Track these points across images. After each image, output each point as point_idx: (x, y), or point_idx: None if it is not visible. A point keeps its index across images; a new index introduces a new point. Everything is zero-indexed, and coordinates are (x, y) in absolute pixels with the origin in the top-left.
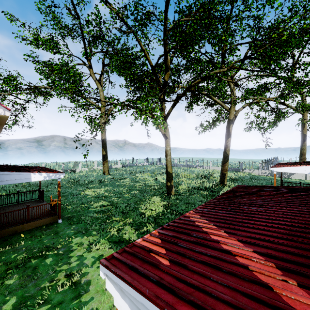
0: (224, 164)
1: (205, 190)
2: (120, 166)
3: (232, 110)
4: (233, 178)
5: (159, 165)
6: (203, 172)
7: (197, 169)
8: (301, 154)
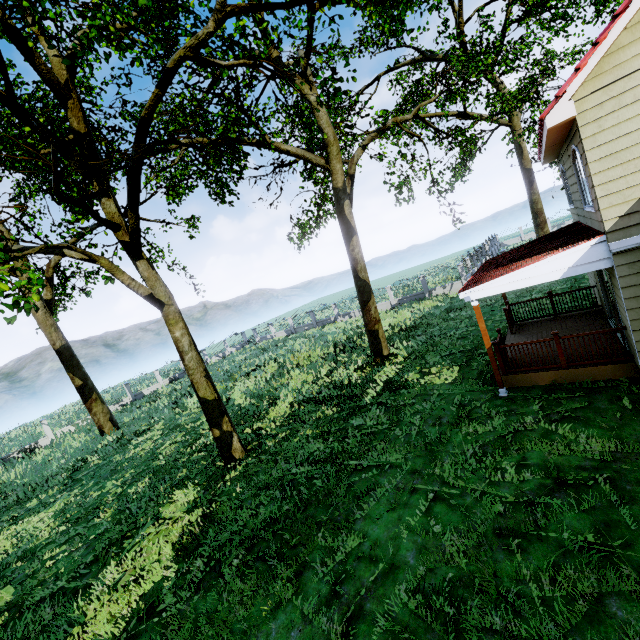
0: (365, 309)
1: (331, 399)
2: (166, 383)
3: (334, 162)
4: (407, 328)
5: (259, 343)
6: (347, 331)
7: (337, 325)
8: (534, 214)
